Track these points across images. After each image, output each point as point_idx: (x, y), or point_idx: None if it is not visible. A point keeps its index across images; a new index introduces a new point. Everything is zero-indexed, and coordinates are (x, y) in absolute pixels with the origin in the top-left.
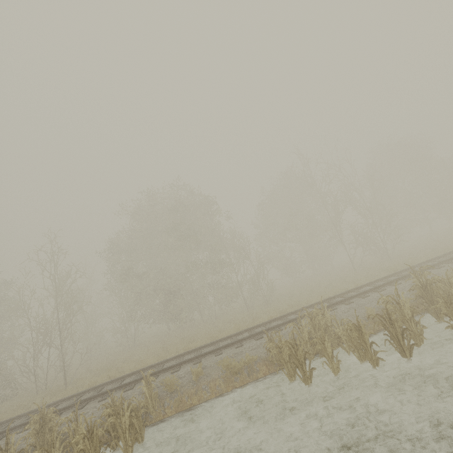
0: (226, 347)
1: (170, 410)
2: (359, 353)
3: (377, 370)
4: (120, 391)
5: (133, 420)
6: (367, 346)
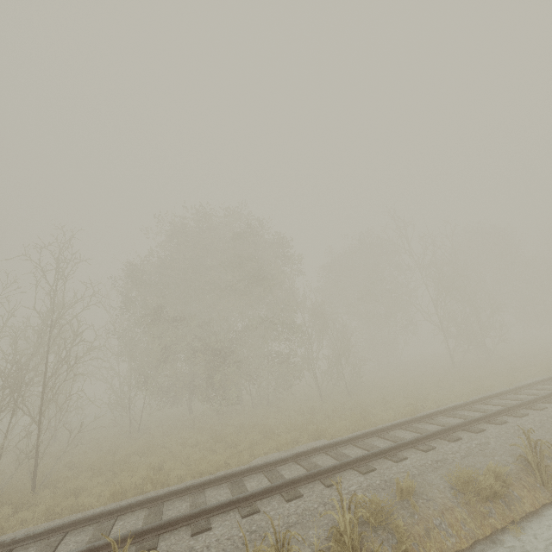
0: (401, 448)
1: None
2: None
3: None
4: (226, 513)
5: None
6: None
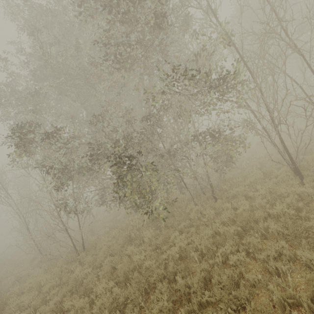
0: None
1: None
2: None
3: None
4: None
5: None
6: None
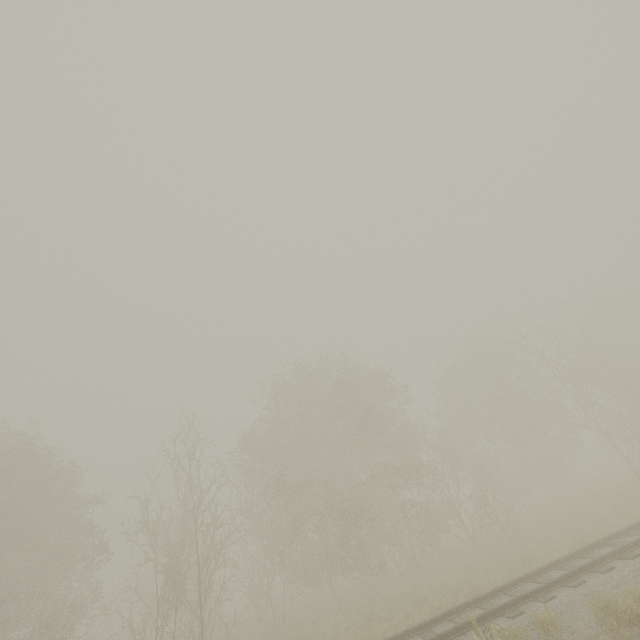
0: (550, 588)
1: None
2: None
3: None
4: None
5: None
6: None
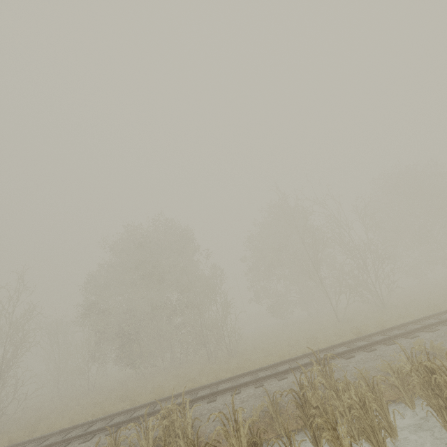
0: (100, 431)
1: None
2: None
3: None
4: None
5: None
6: None
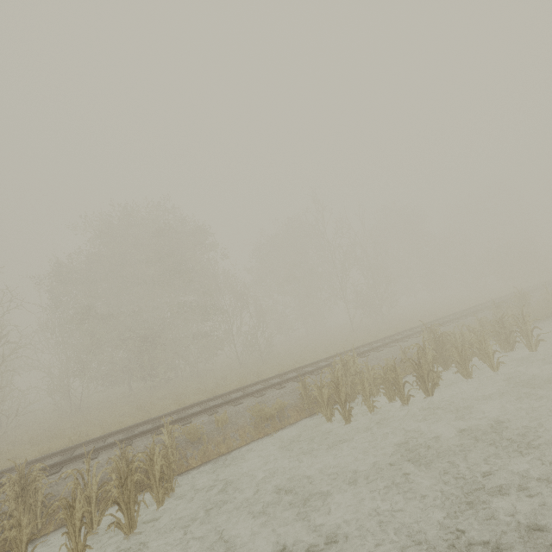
0: (244, 397)
1: (194, 461)
2: (390, 394)
3: (407, 407)
4: (111, 449)
5: (163, 468)
6: (400, 386)
